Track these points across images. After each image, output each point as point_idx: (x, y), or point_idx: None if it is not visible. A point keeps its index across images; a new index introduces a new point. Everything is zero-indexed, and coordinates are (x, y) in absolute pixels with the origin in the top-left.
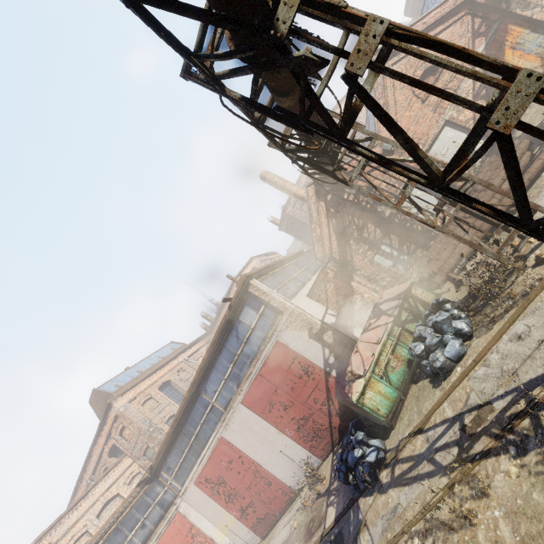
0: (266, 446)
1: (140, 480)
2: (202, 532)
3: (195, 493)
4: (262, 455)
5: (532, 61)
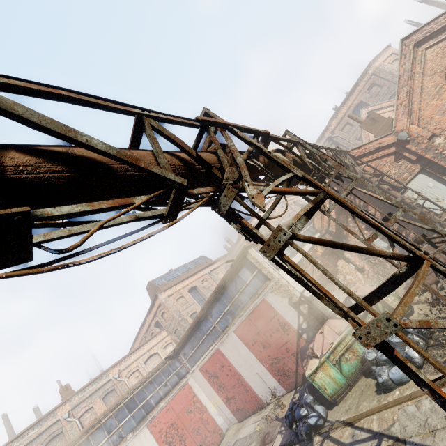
0: (247, 366)
1: (167, 356)
2: (201, 401)
3: (199, 375)
4: (244, 370)
5: None
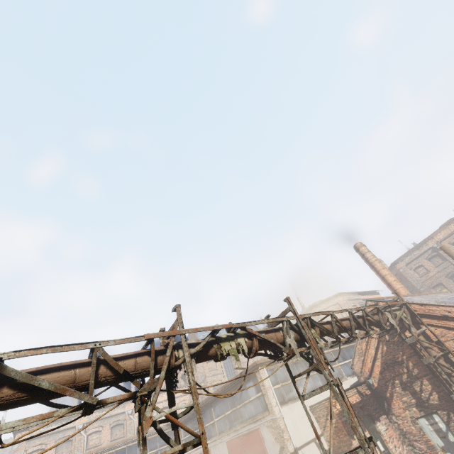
0: None
1: (169, 423)
2: None
3: None
4: None
5: None
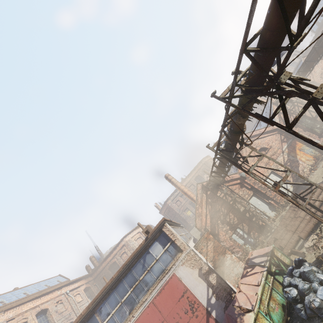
0: None
1: None
2: None
3: None
4: None
5: (309, 157)
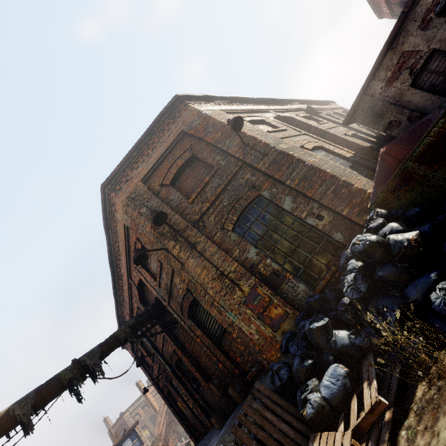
0: None
1: None
2: None
3: None
4: None
5: None
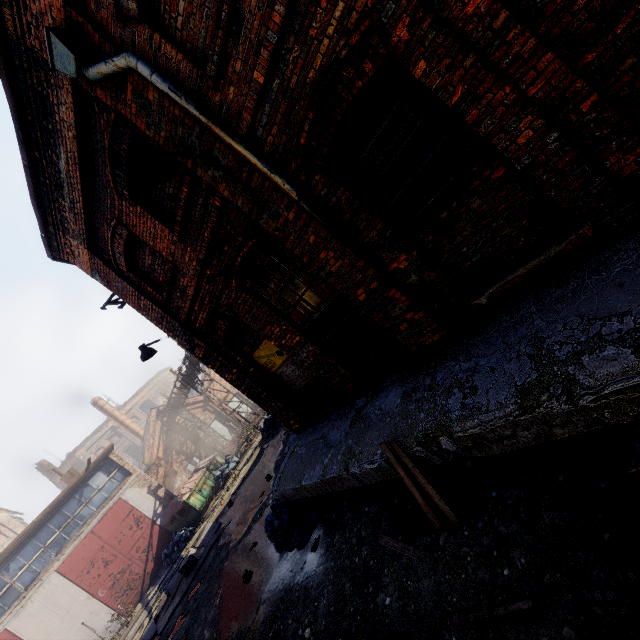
0: (67, 622)
1: None
2: None
3: None
4: (56, 637)
5: None
